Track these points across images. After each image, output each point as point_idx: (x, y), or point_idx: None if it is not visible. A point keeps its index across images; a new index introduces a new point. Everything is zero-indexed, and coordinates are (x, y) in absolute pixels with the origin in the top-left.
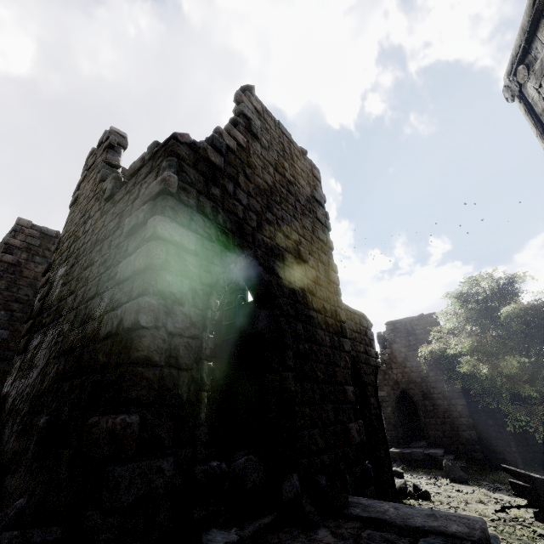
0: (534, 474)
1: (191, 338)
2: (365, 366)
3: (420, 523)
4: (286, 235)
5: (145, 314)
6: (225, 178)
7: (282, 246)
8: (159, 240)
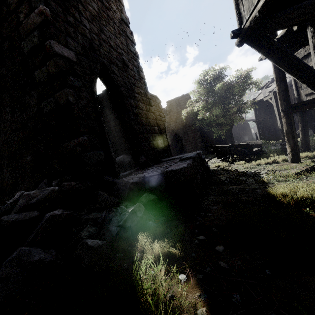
0: (218, 145)
1: (92, 108)
2: (160, 121)
3: (183, 156)
4: (114, 50)
5: (71, 97)
6: (72, 8)
7: (114, 57)
8: (58, 57)
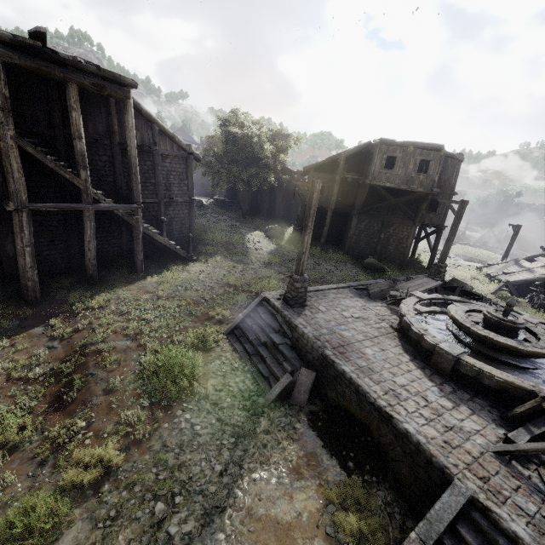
0: None
1: None
2: None
3: None
4: None
5: None
6: None
7: None
8: None
